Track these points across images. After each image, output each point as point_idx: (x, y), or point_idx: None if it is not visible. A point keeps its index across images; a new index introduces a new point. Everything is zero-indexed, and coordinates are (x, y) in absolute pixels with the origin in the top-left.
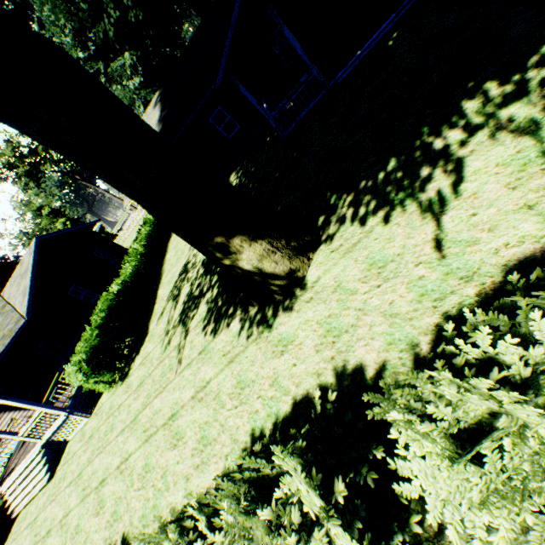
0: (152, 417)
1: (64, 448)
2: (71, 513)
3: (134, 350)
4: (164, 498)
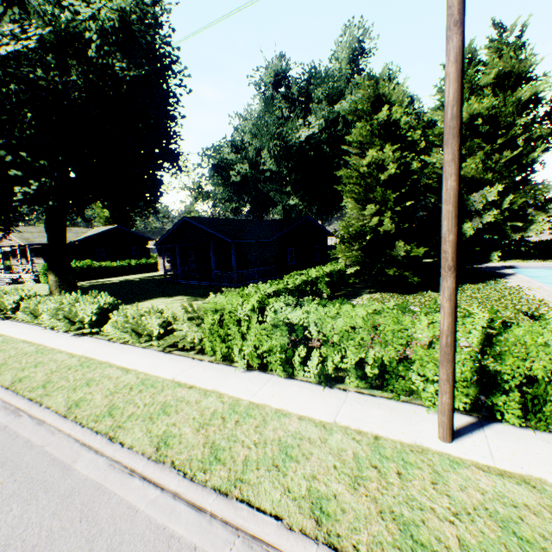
0: None
1: (22, 284)
2: None
3: None
4: None
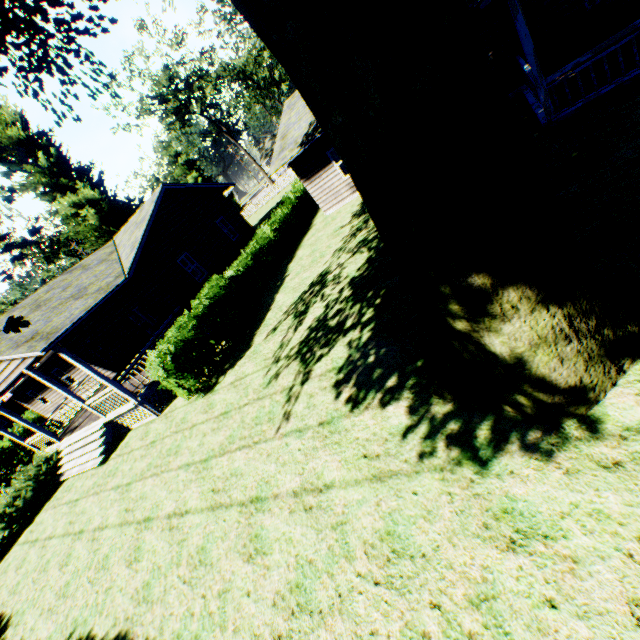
0: (227, 476)
1: (125, 434)
2: (107, 530)
3: (229, 359)
4: (214, 639)
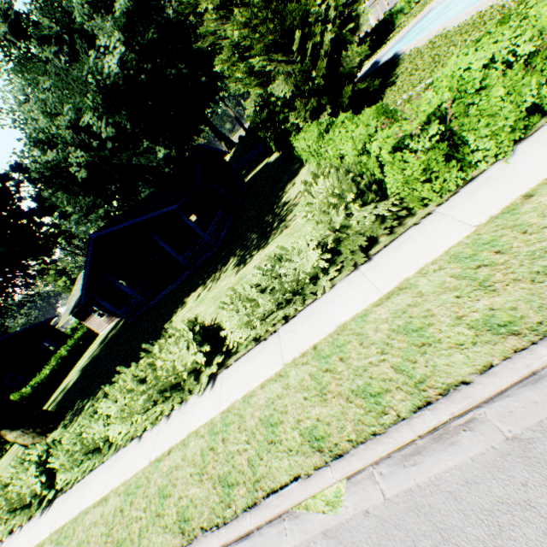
0: None
1: None
2: None
3: None
4: None
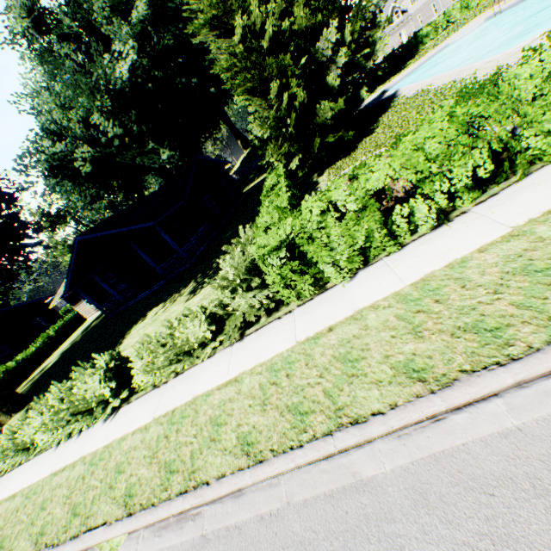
0: None
1: None
2: None
3: None
4: None
